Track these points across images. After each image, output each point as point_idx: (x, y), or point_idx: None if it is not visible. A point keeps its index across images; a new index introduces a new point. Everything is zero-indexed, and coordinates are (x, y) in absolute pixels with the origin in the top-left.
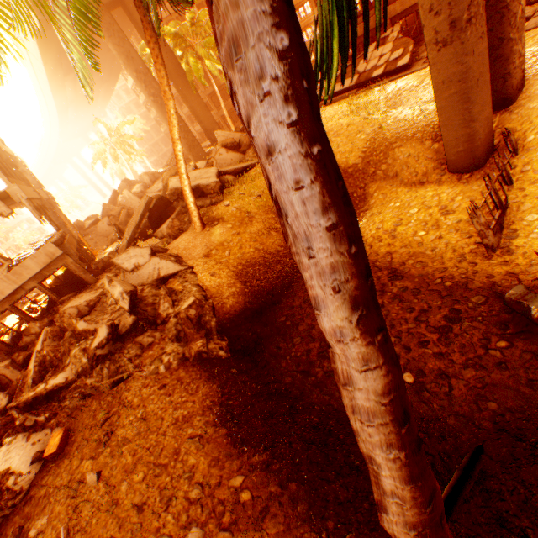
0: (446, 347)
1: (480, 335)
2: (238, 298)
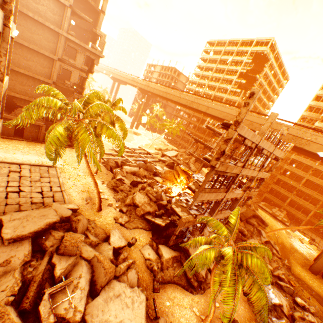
0: None
1: None
2: None
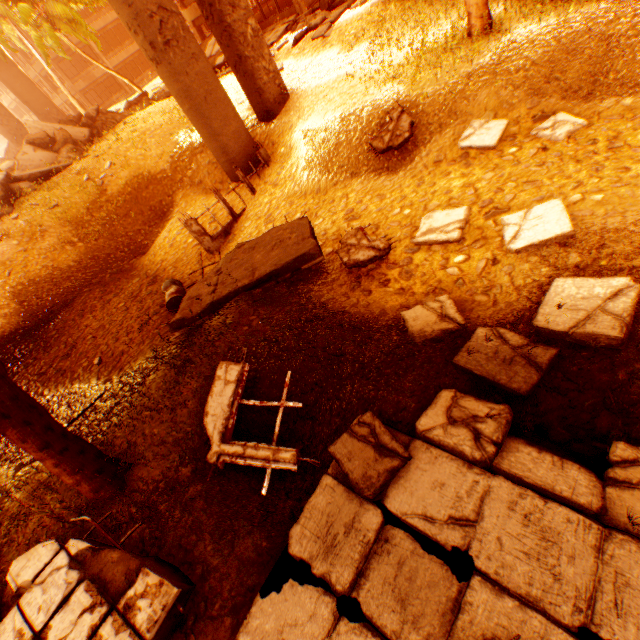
0: (138, 334)
1: (161, 321)
2: (11, 318)
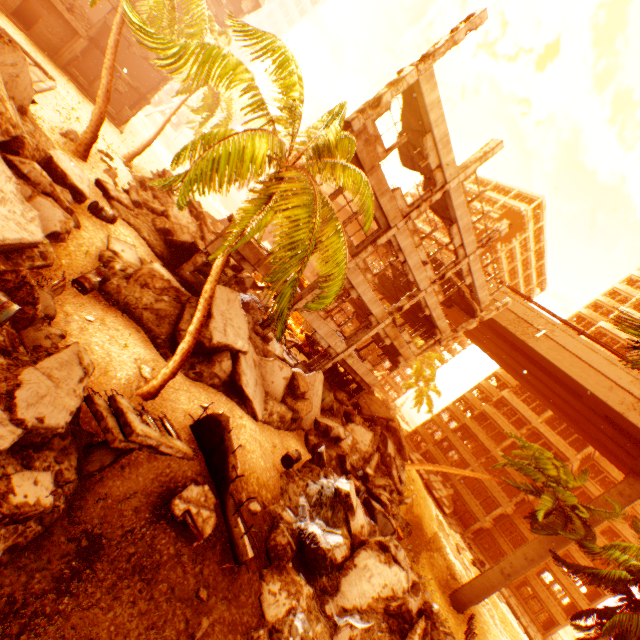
0: None
1: None
2: None
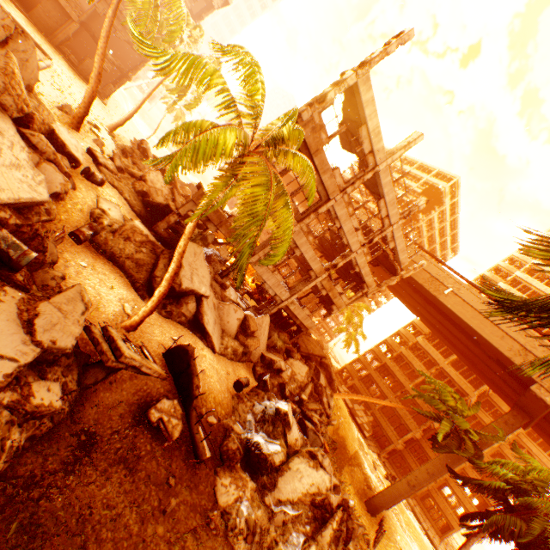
0: None
1: None
2: None
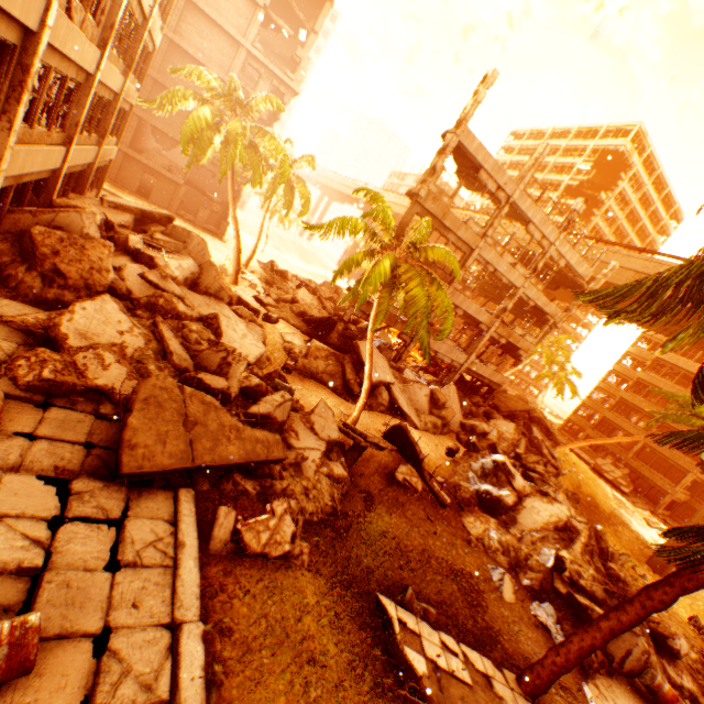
0: None
1: None
2: None
